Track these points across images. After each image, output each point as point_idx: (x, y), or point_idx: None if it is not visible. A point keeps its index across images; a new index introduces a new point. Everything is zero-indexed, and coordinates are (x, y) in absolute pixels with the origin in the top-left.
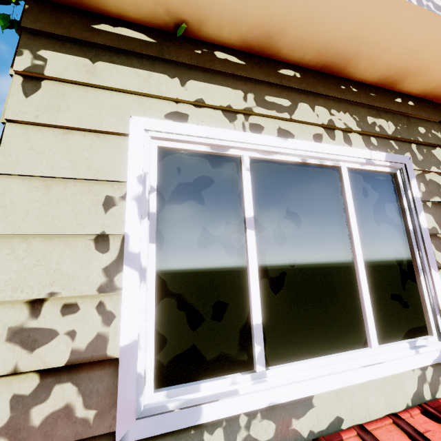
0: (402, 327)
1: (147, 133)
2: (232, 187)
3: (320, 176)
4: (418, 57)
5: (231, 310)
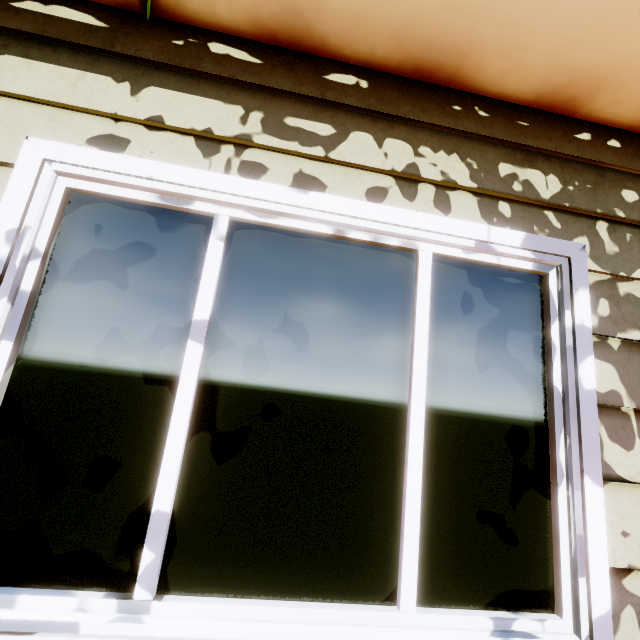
0: (491, 583)
1: (50, 165)
2: (188, 265)
3: (373, 263)
4: (611, 46)
5: (123, 476)
